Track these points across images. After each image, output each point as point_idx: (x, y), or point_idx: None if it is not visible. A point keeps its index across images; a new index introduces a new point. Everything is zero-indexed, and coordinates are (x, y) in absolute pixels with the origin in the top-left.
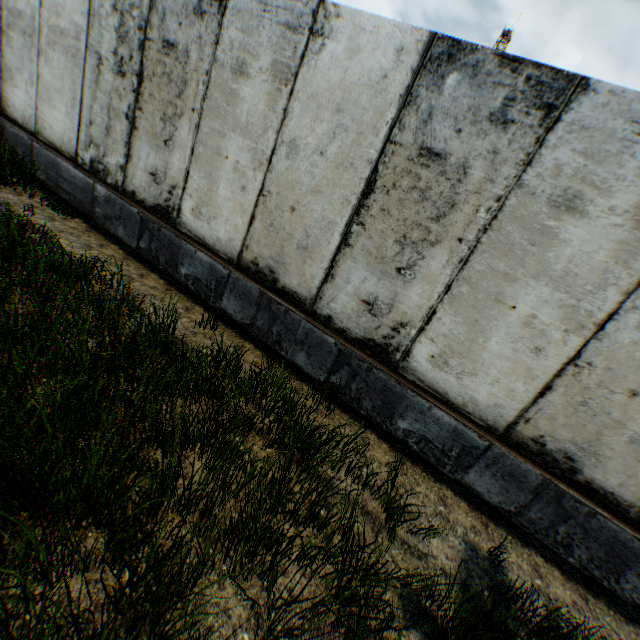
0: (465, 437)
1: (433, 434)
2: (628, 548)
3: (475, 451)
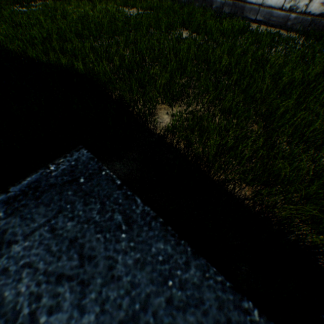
0: (222, 3)
1: (218, 6)
2: (243, 7)
3: (223, 4)
